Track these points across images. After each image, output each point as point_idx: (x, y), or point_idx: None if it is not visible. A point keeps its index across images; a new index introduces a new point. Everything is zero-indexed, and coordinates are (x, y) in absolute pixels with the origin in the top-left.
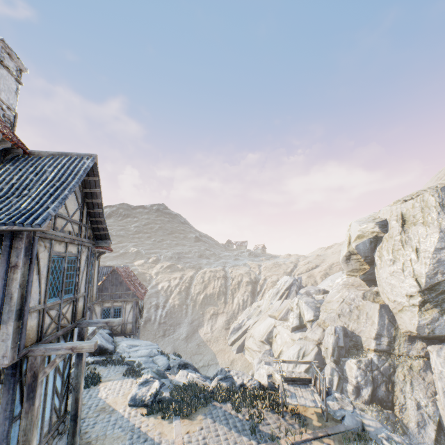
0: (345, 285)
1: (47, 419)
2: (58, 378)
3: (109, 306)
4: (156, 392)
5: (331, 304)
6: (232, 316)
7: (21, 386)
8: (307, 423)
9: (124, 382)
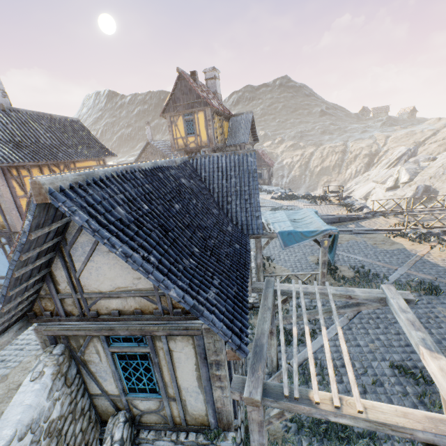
0: None
1: None
2: None
3: None
4: (279, 196)
5: (429, 170)
6: (342, 183)
7: None
8: (332, 203)
9: (267, 195)
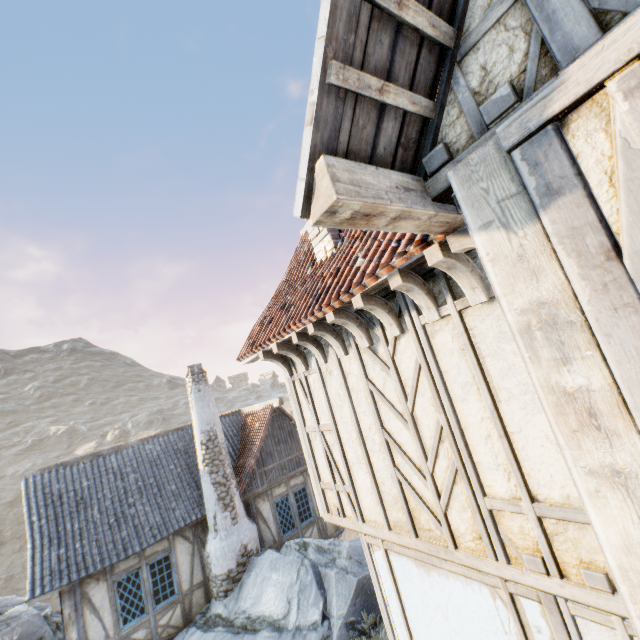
0: None
1: None
2: None
3: (284, 493)
4: None
5: None
6: None
7: None
8: None
9: None
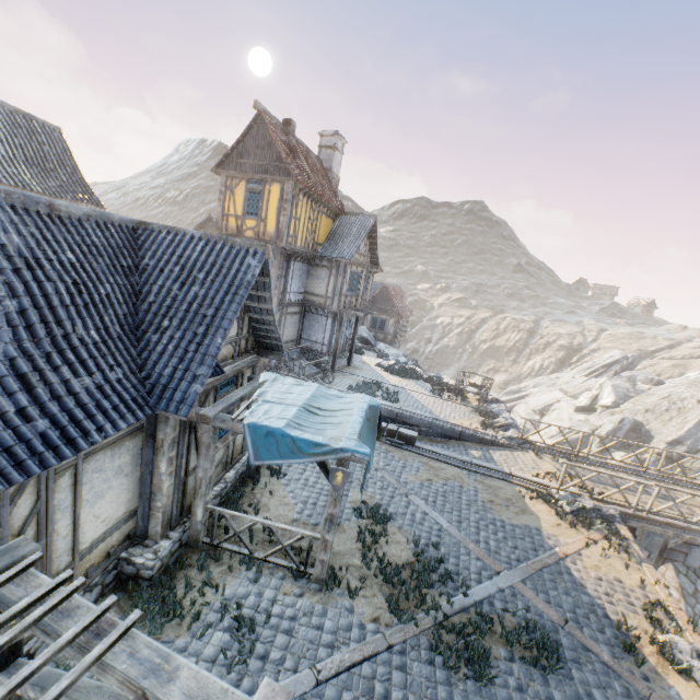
0: (692, 381)
1: (342, 345)
2: (347, 331)
3: (377, 317)
4: (391, 365)
5: (647, 397)
6: (515, 379)
7: (337, 323)
8: (467, 403)
9: (376, 359)
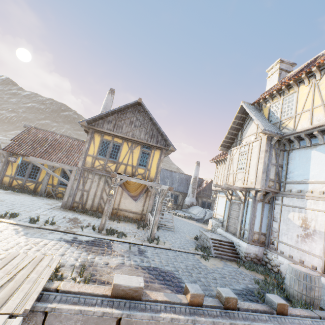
0: None
1: None
2: None
3: (205, 201)
4: None
5: None
6: None
7: None
8: None
9: None
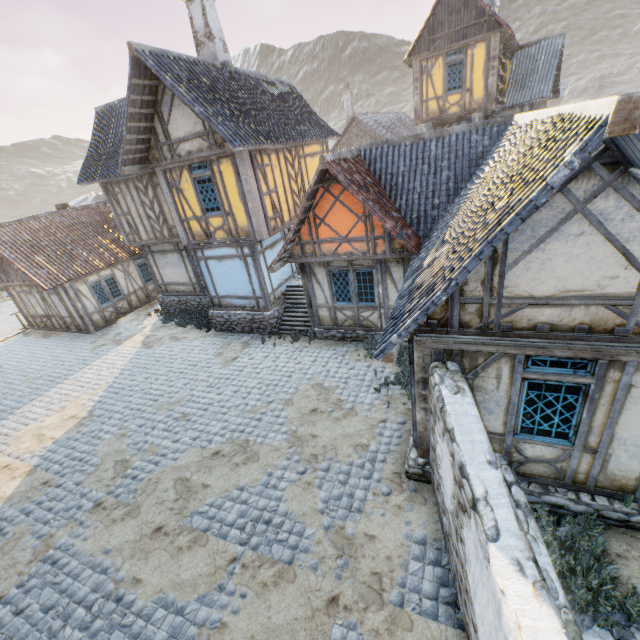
0: None
1: None
2: None
3: None
4: None
5: None
6: None
7: None
8: None
9: None
